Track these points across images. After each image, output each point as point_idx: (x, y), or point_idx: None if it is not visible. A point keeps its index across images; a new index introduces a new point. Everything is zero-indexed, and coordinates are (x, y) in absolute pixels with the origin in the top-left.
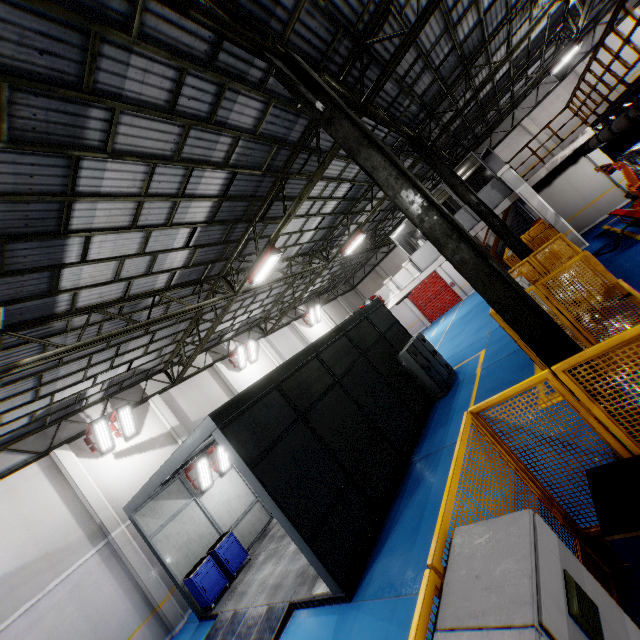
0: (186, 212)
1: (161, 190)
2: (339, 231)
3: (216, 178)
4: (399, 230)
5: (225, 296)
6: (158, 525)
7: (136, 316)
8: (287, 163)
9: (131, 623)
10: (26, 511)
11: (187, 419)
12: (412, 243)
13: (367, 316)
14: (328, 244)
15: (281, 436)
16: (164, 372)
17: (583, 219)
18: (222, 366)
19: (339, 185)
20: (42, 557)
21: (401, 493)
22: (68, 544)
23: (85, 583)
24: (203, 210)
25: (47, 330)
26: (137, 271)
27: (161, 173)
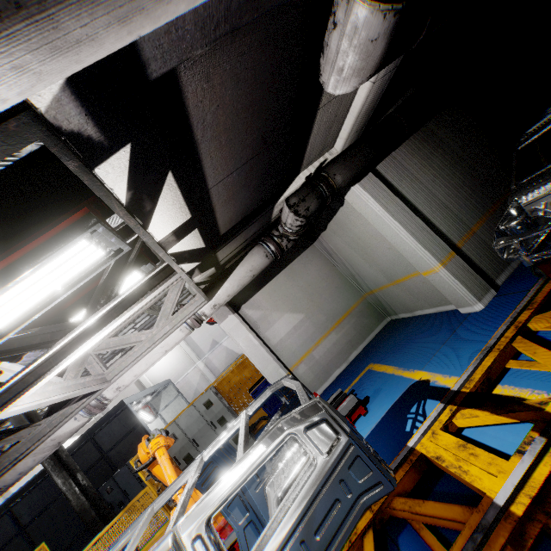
0: None
1: None
2: None
3: None
4: None
5: None
6: None
7: None
8: None
9: None
10: None
11: (107, 409)
12: None
13: (91, 438)
14: None
15: None
16: None
17: (394, 299)
18: None
19: None
20: None
21: None
22: None
23: None
24: None
25: None
26: None
27: None
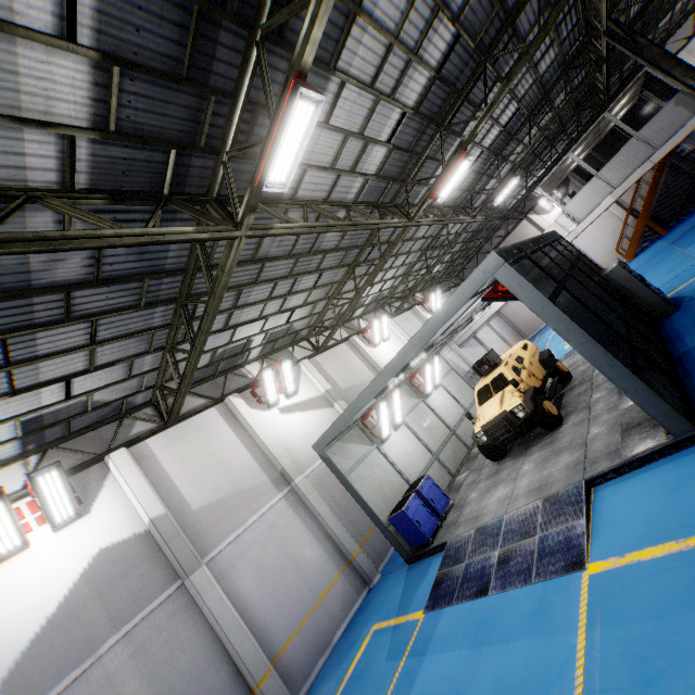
0: (406, 85)
1: (406, 38)
2: (481, 184)
3: (442, 41)
4: (546, 181)
5: (402, 221)
6: (349, 465)
7: (320, 238)
8: (494, 42)
9: (328, 570)
10: (214, 449)
11: (337, 386)
12: (535, 220)
13: (557, 239)
14: (472, 197)
15: (557, 291)
16: (307, 340)
17: None
18: (358, 340)
19: (510, 103)
20: (236, 494)
21: (691, 370)
22: (256, 485)
23: (279, 524)
24: (417, 89)
25: (267, 222)
26: (346, 163)
27: (415, 10)
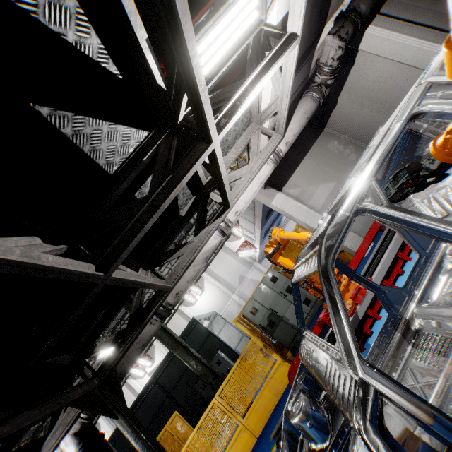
0: None
1: None
2: None
3: None
4: None
5: None
6: None
7: (93, 365)
8: None
9: None
10: (127, 404)
11: None
12: None
13: None
14: None
15: None
16: None
17: None
18: (182, 307)
19: None
20: None
21: None
22: None
23: None
24: None
25: None
26: None
27: None
